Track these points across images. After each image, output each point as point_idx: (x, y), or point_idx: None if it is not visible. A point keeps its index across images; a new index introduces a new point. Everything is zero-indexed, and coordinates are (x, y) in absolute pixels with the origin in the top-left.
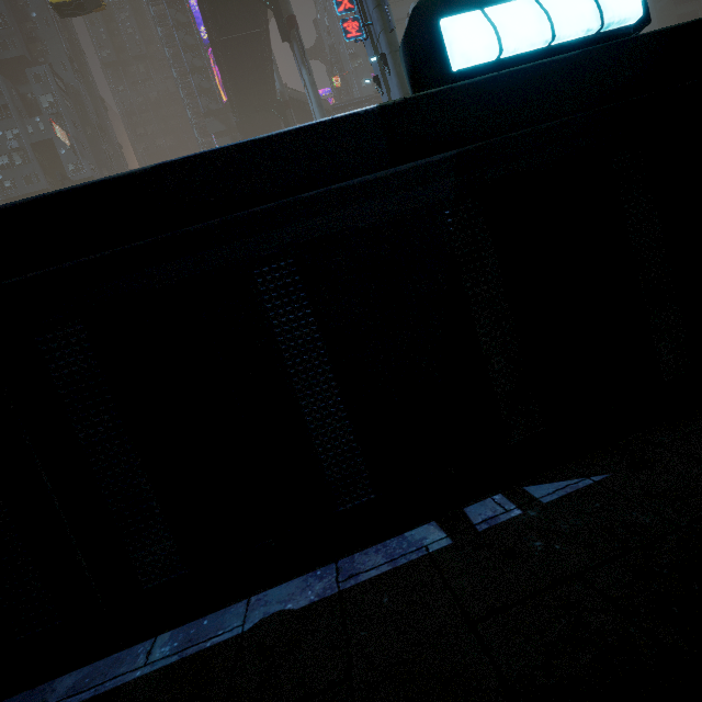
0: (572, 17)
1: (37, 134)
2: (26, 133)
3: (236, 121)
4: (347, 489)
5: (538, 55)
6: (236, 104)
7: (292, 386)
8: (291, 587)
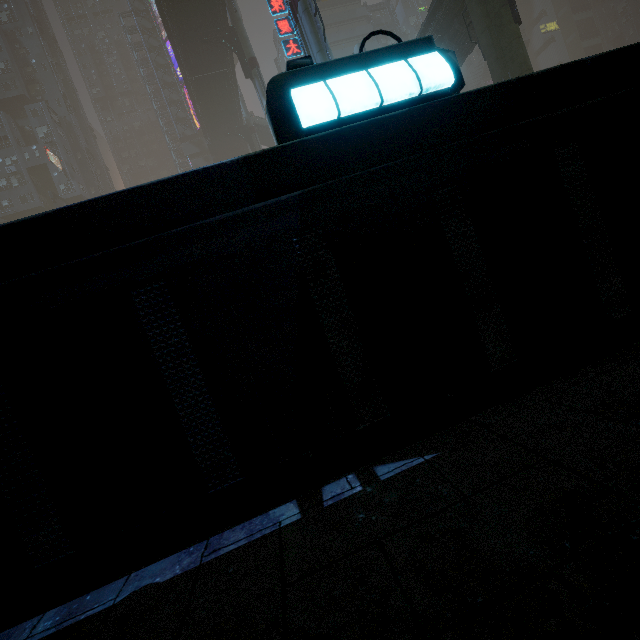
0: (396, 84)
1: (33, 160)
2: (23, 159)
3: (208, 144)
4: (216, 474)
5: (373, 113)
6: (208, 130)
7: (166, 386)
8: (165, 563)
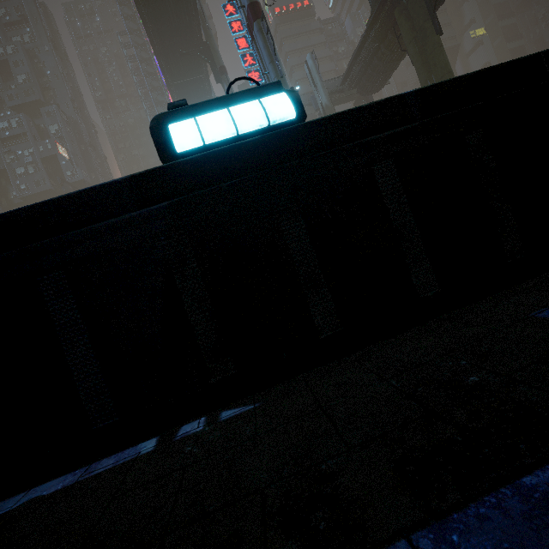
0: (248, 119)
1: (46, 151)
2: (38, 151)
3: None
4: (99, 414)
5: (232, 140)
6: None
7: (62, 348)
8: (56, 481)
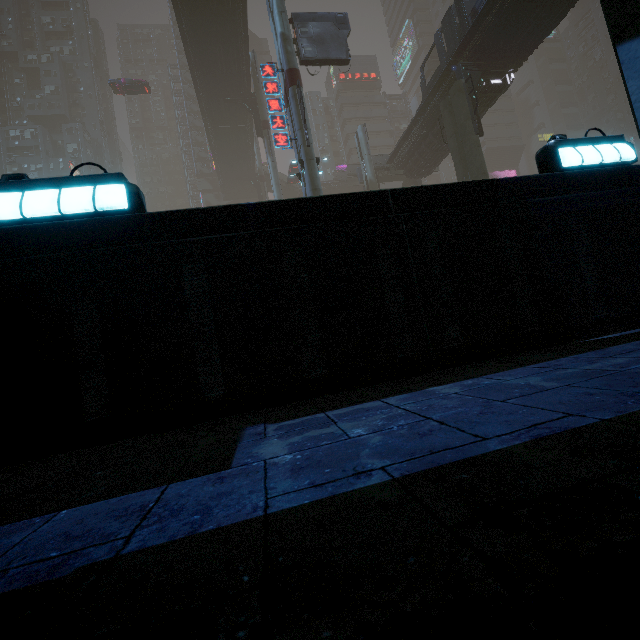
0: (74, 202)
1: (57, 170)
2: (48, 168)
3: (220, 184)
4: None
5: (58, 218)
6: (221, 172)
7: None
8: None
